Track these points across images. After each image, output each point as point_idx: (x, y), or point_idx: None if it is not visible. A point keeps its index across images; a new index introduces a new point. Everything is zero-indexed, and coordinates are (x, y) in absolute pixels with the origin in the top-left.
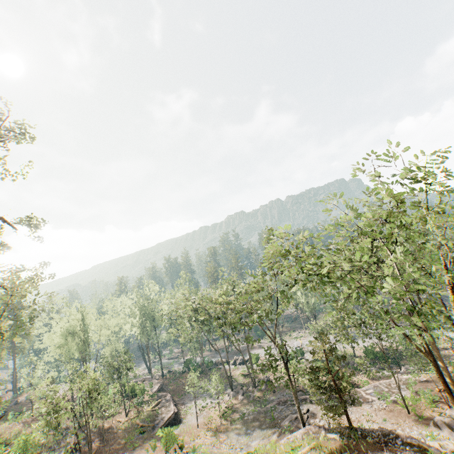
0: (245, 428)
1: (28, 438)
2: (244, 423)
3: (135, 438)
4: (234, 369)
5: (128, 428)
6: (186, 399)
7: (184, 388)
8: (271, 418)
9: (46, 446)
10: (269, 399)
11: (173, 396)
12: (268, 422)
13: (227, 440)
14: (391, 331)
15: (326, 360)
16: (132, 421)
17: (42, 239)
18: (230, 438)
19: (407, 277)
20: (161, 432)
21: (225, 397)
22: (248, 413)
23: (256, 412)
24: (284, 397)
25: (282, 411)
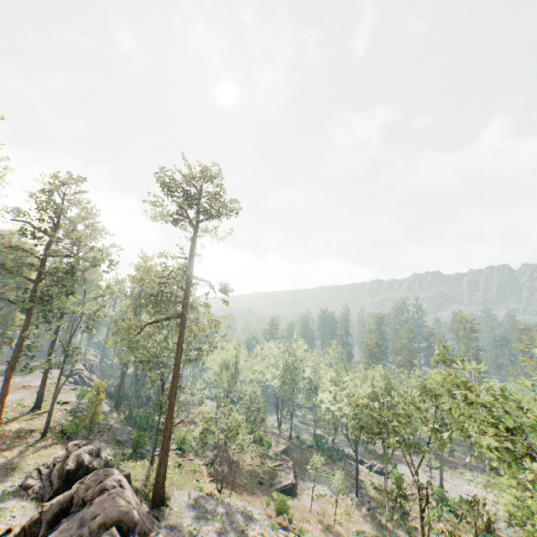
0: None
1: (185, 436)
2: None
3: (254, 485)
4: (367, 474)
5: (250, 471)
6: (306, 475)
7: (307, 463)
8: None
9: (194, 449)
10: (398, 534)
11: (295, 465)
12: None
13: None
14: None
15: (476, 536)
16: (255, 467)
17: (227, 301)
18: None
19: None
20: (276, 495)
21: (347, 500)
22: (366, 533)
23: None
24: None
25: None
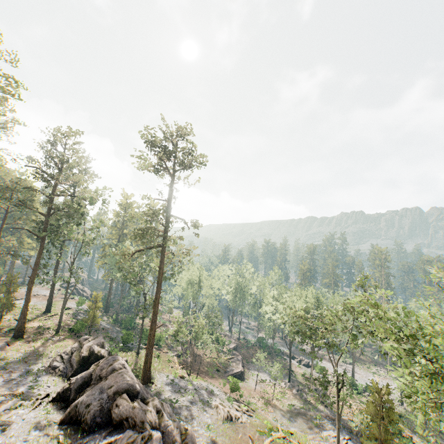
0: (290, 415)
1: (161, 335)
2: (290, 411)
3: (213, 372)
4: (297, 366)
5: (210, 362)
6: (251, 366)
7: (252, 357)
8: (313, 422)
9: (167, 345)
10: (319, 408)
11: (243, 359)
12: (309, 423)
13: (273, 413)
14: (411, 415)
15: (376, 409)
16: (213, 359)
17: (197, 236)
18: (276, 414)
19: (443, 387)
20: (231, 378)
21: (282, 384)
22: (296, 407)
23: (303, 410)
24: (334, 416)
25: (326, 423)
